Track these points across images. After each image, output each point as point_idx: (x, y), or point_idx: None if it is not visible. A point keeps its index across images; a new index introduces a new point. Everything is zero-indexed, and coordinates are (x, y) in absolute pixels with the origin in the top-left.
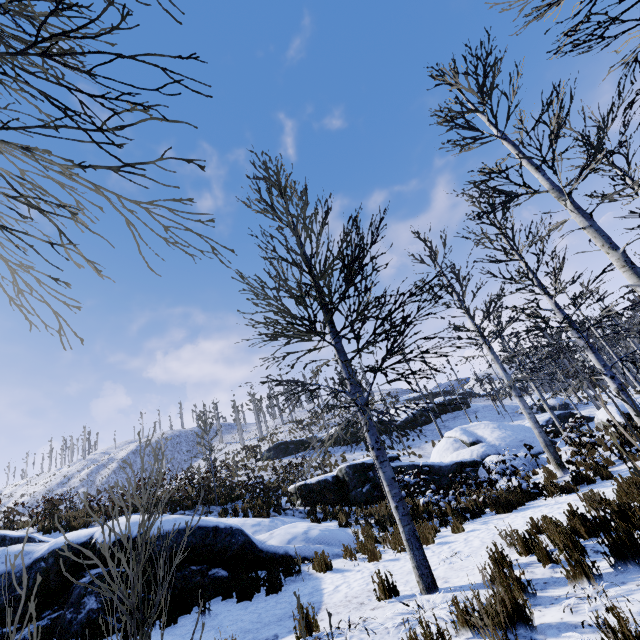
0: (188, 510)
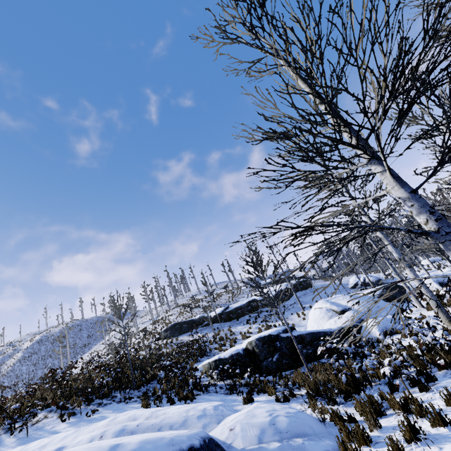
0: (105, 398)
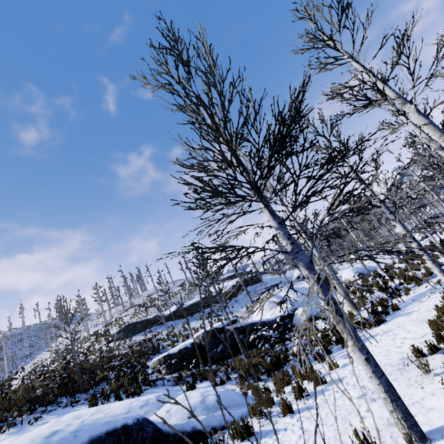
0: (49, 405)
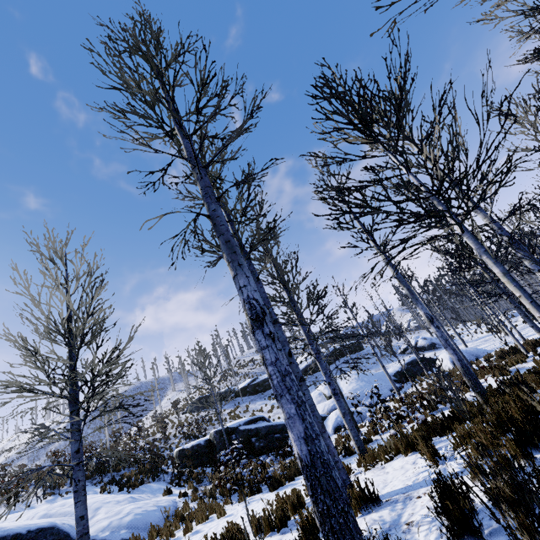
0: (87, 480)
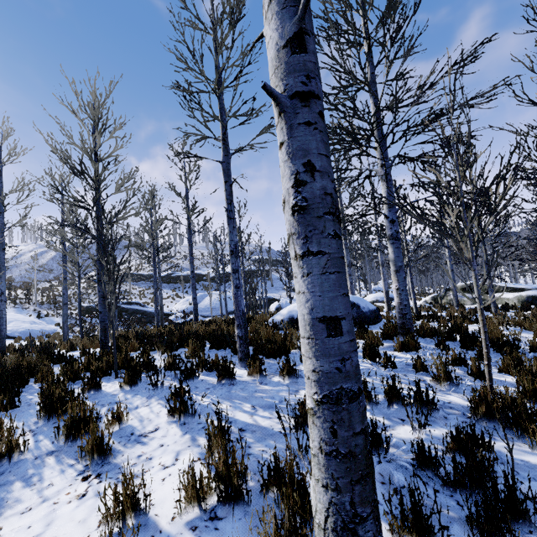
0: (20, 305)
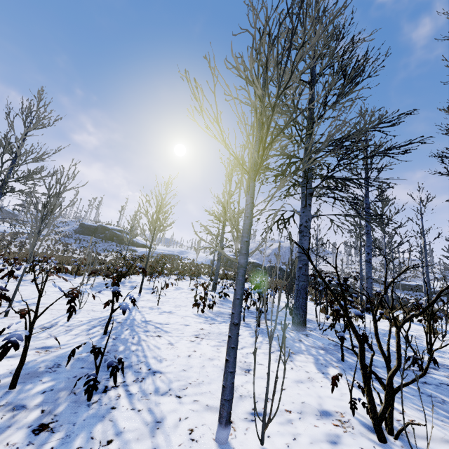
0: None
